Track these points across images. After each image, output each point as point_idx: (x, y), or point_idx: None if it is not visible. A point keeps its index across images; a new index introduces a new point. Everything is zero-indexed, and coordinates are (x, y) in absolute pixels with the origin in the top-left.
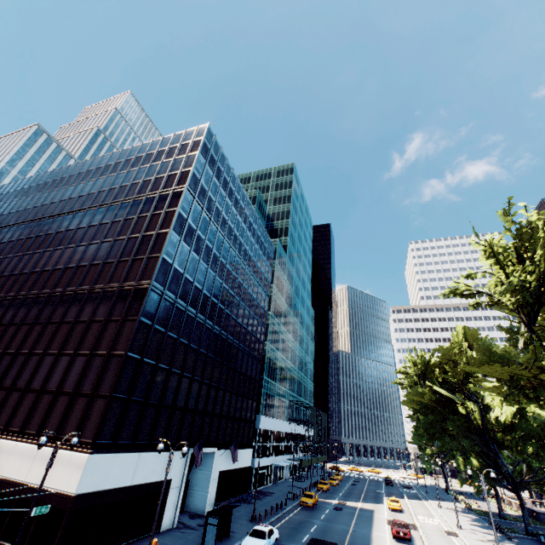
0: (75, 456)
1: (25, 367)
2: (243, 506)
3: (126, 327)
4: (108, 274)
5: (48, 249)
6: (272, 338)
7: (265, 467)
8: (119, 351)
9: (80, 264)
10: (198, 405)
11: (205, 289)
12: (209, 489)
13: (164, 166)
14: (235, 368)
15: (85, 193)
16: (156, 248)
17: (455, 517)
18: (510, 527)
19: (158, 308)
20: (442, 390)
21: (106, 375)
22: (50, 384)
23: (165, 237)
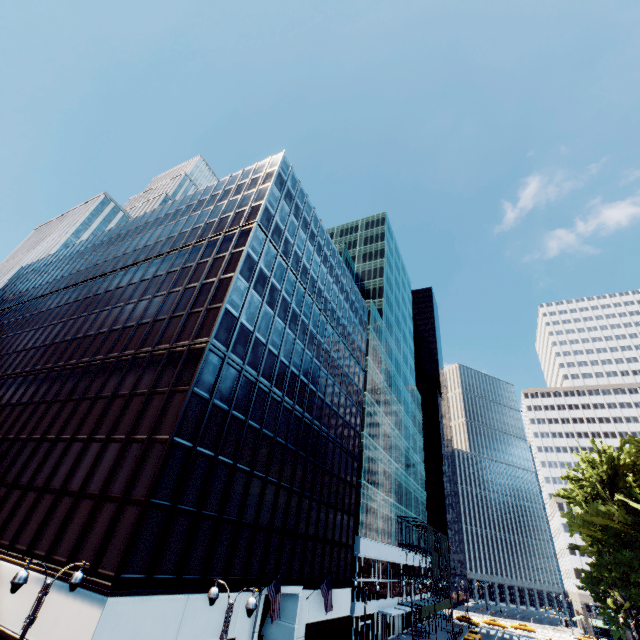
0: (89, 597)
1: (48, 458)
2: None
3: (174, 401)
4: (157, 334)
5: (95, 311)
6: (369, 427)
7: (369, 616)
8: (163, 434)
9: (127, 325)
10: (275, 520)
11: (282, 355)
12: None
13: (231, 204)
14: (324, 466)
15: (141, 246)
16: (217, 296)
17: None
18: None
19: (219, 376)
20: None
21: (142, 471)
22: (73, 482)
23: (229, 282)
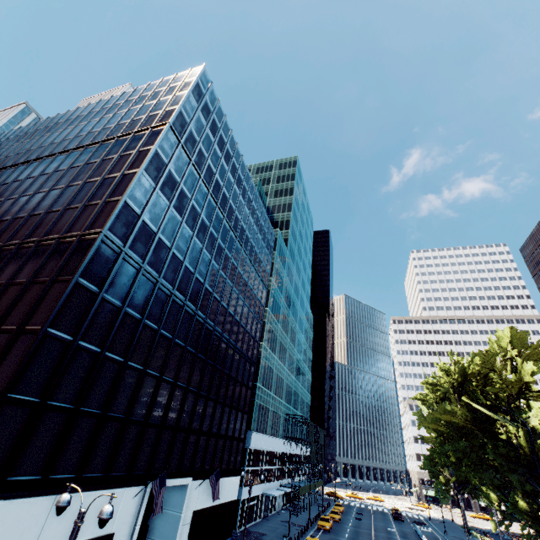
0: None
1: None
2: None
3: (54, 291)
4: (48, 224)
5: None
6: (268, 339)
7: (254, 498)
8: (35, 325)
9: (18, 215)
10: (168, 417)
11: (188, 262)
12: (177, 539)
13: (146, 108)
14: (222, 369)
15: (48, 143)
16: (118, 190)
17: None
18: None
19: (112, 270)
20: (482, 408)
21: (5, 363)
22: None
23: (133, 177)
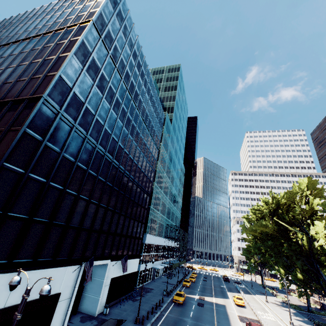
0: None
1: None
2: (130, 304)
3: (8, 137)
4: (4, 91)
5: None
6: (158, 180)
7: (147, 270)
8: None
9: None
10: (94, 225)
11: (107, 126)
12: (101, 294)
13: (75, 10)
14: (129, 197)
15: (4, 36)
16: (55, 67)
17: (281, 311)
18: (320, 321)
19: (52, 126)
20: (284, 224)
21: None
22: None
23: (65, 58)
